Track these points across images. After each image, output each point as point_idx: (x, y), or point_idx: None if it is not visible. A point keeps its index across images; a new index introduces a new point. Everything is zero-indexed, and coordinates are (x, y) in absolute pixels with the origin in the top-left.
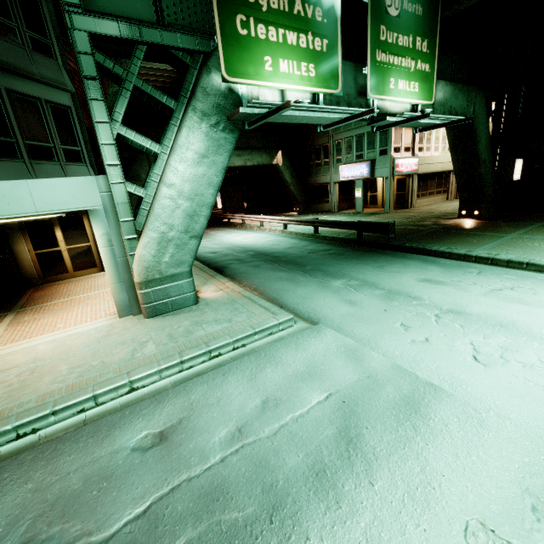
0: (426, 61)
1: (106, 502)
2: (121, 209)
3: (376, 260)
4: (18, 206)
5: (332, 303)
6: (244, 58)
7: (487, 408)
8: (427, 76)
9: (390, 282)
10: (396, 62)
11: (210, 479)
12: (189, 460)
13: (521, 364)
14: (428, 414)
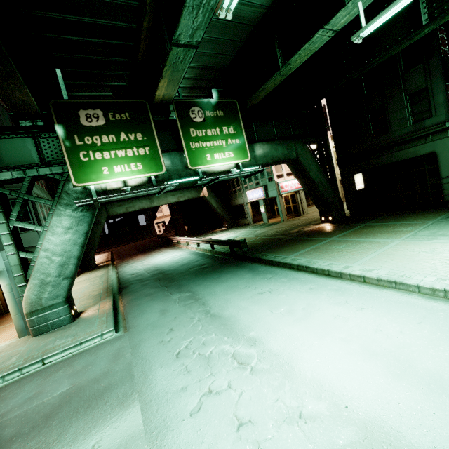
0: (235, 138)
1: None
2: (14, 269)
3: (222, 271)
4: None
5: (152, 314)
6: (88, 172)
7: (140, 389)
8: (239, 146)
9: (206, 292)
10: (209, 145)
11: None
12: None
13: (198, 355)
14: (106, 396)
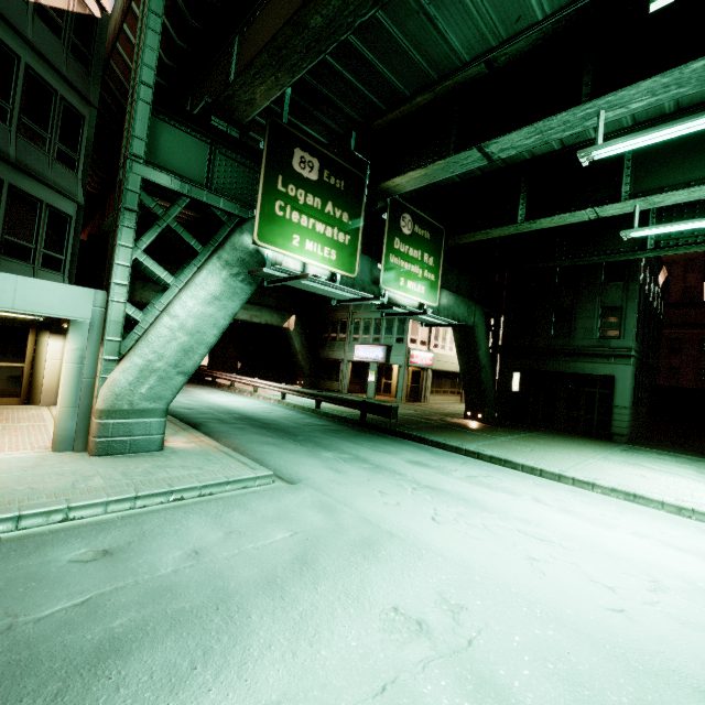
0: (432, 272)
1: (36, 596)
2: (111, 327)
3: (374, 441)
4: None
5: (318, 469)
6: (276, 231)
7: (428, 548)
8: (432, 284)
9: (381, 460)
10: (407, 267)
11: (159, 583)
12: (138, 570)
13: (467, 524)
14: (380, 549)
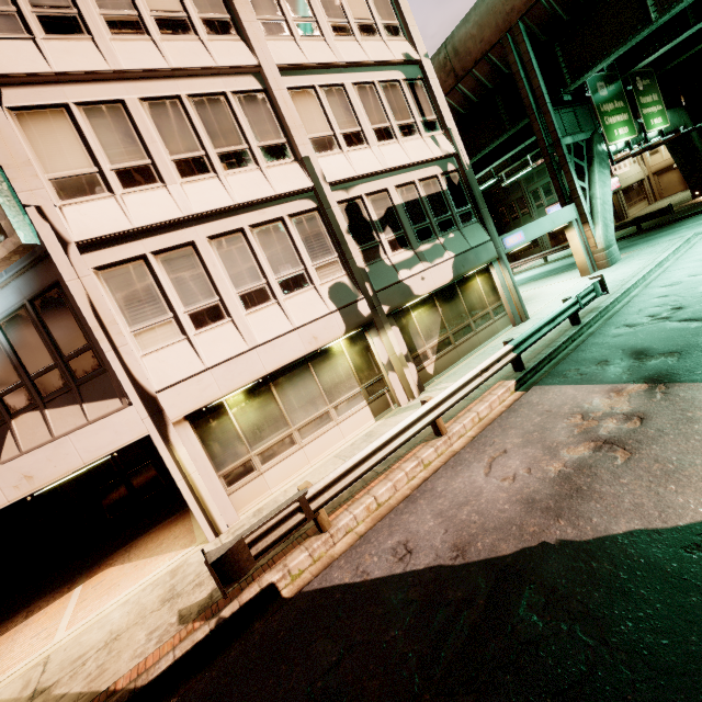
0: (659, 105)
1: None
2: (587, 215)
3: (682, 223)
4: (560, 222)
5: (701, 229)
6: (610, 134)
7: None
8: (662, 112)
9: None
10: (649, 111)
11: None
12: None
13: None
14: None
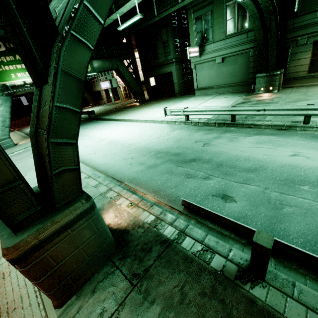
0: None
1: None
2: None
3: (83, 124)
4: None
5: None
6: (4, 76)
7: None
8: None
9: None
10: None
11: None
12: None
13: None
14: None
